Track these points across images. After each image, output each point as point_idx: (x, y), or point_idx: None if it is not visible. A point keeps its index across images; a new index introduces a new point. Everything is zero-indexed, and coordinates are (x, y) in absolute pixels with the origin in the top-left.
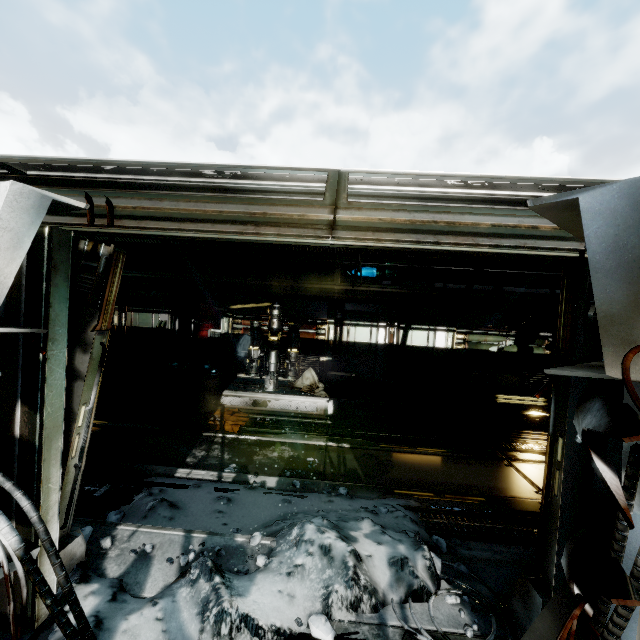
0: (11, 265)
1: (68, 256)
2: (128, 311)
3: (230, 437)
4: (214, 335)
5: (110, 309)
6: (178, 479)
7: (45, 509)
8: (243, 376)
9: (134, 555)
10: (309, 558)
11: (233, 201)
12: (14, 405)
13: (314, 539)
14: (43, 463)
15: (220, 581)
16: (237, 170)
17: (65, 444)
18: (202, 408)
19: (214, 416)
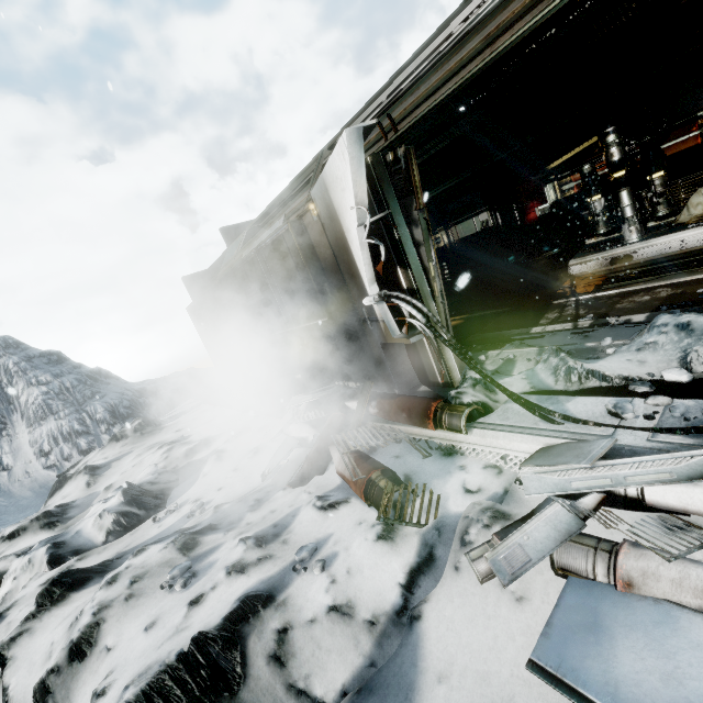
0: (362, 178)
1: (384, 170)
2: (451, 227)
3: (584, 298)
4: (543, 212)
5: (419, 193)
6: (534, 335)
7: (434, 324)
8: (593, 241)
9: (502, 361)
10: (661, 336)
11: (469, 40)
12: (397, 271)
13: (668, 322)
14: (422, 298)
15: (565, 355)
16: (468, 4)
17: (430, 289)
18: (549, 285)
19: (563, 287)
